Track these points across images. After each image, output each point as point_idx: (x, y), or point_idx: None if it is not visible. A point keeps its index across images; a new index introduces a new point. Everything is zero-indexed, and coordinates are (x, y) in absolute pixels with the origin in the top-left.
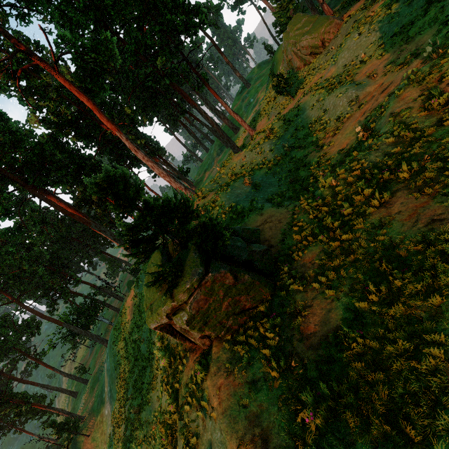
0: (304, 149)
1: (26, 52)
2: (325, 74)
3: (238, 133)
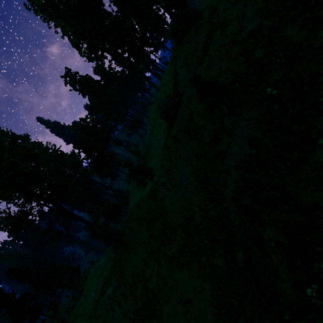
0: None
1: None
2: None
3: None
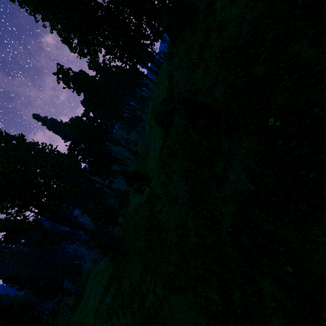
0: None
1: None
2: None
3: None
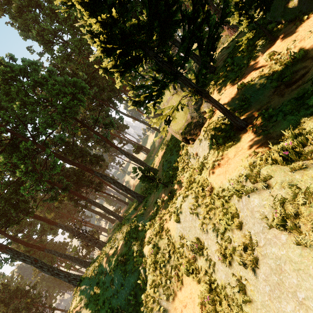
0: None
1: None
2: None
3: None
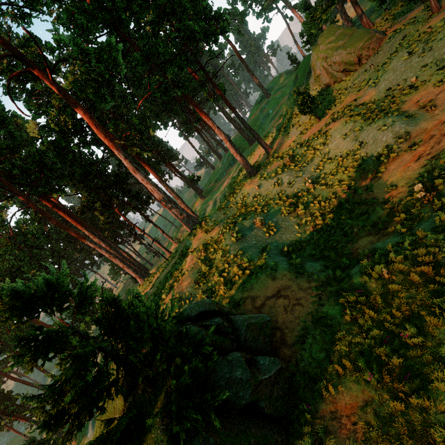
0: (331, 187)
1: (17, 57)
2: (360, 96)
3: (254, 146)
